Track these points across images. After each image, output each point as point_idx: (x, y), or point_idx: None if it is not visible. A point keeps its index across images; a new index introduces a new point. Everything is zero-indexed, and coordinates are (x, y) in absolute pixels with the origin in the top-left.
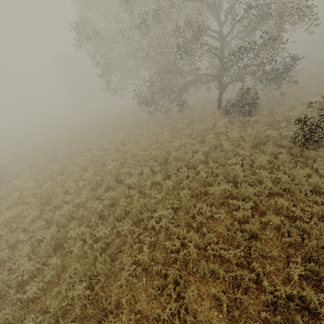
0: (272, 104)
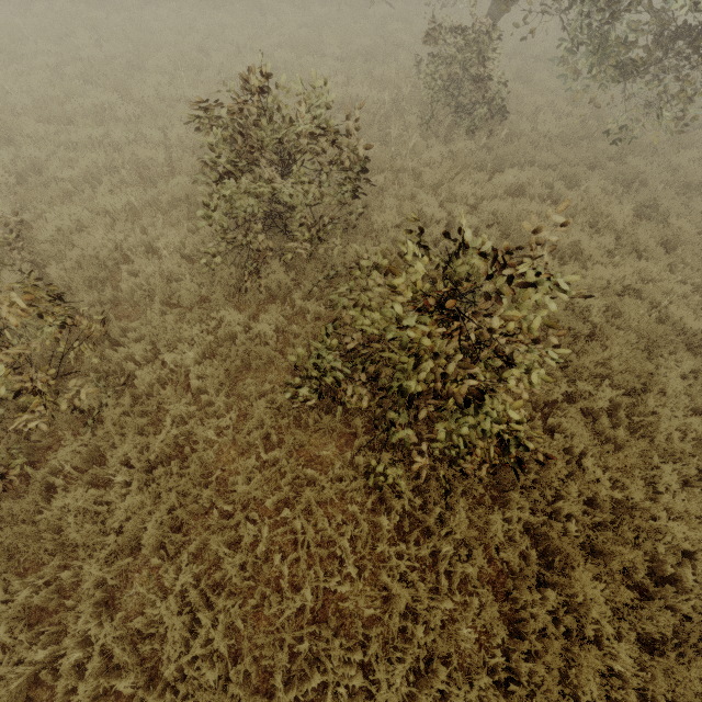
0: (557, 157)
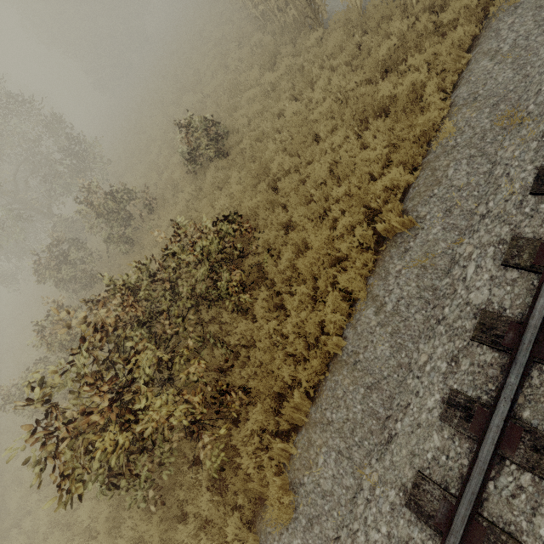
0: None
